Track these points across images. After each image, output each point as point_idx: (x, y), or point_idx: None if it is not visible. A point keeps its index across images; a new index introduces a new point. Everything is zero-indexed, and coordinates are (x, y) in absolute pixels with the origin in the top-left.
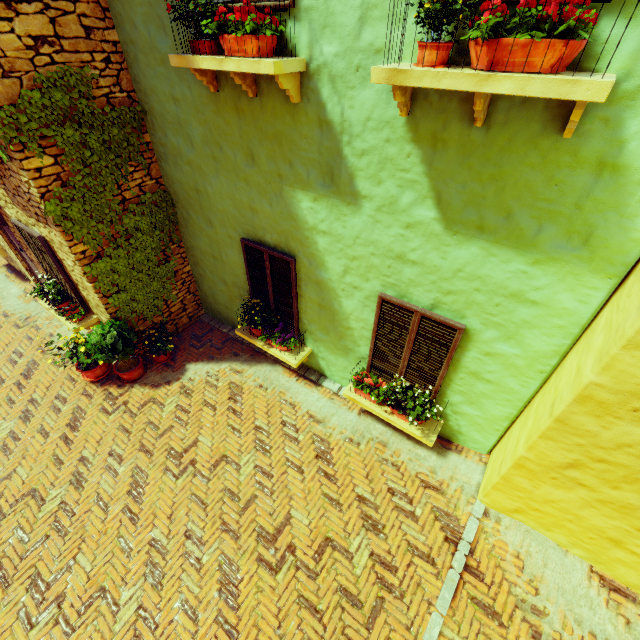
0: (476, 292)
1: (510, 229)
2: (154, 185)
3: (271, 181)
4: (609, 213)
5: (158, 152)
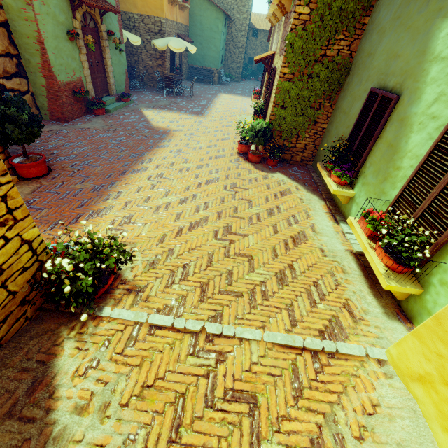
0: None
1: None
2: (347, 55)
3: (429, 19)
4: None
5: (366, 31)
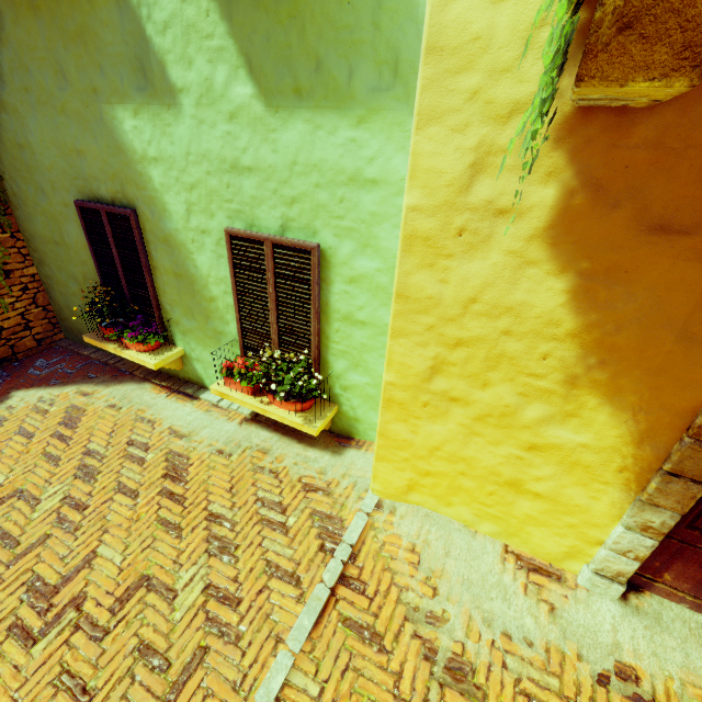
0: (317, 190)
1: (325, 82)
2: None
3: (88, 103)
4: (405, 24)
5: None
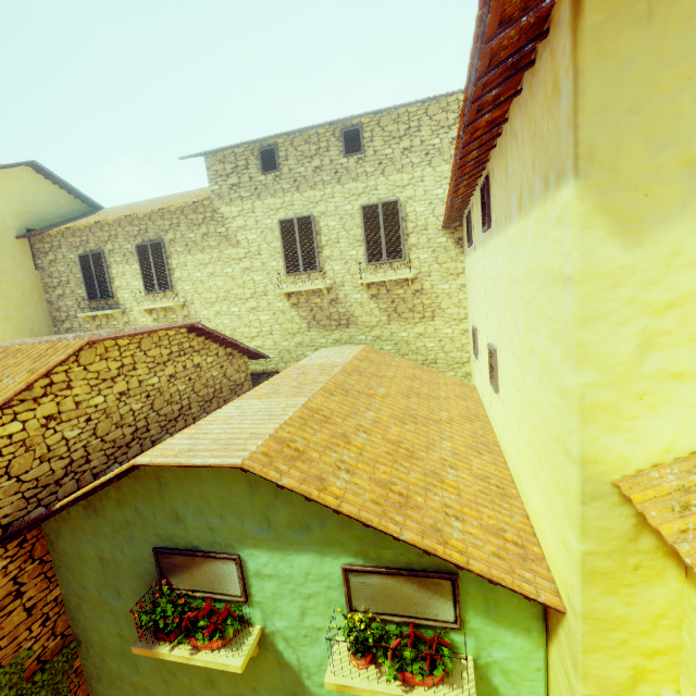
0: None
1: None
2: None
3: None
4: None
5: (89, 672)
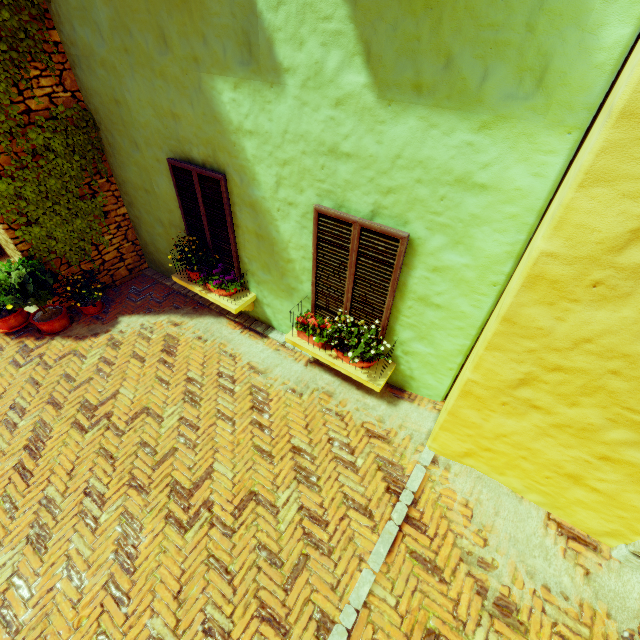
0: (418, 185)
1: (451, 82)
2: (70, 99)
3: (188, 70)
4: (568, 29)
5: (70, 56)
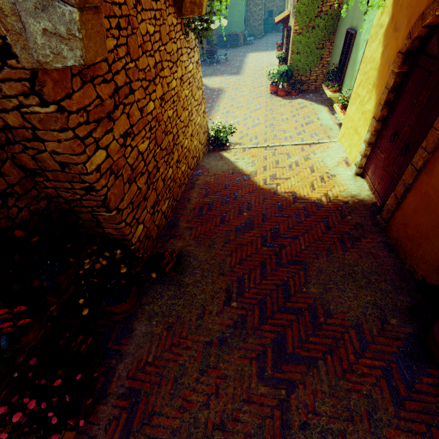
0: None
1: None
2: (337, 7)
3: None
4: None
5: None
